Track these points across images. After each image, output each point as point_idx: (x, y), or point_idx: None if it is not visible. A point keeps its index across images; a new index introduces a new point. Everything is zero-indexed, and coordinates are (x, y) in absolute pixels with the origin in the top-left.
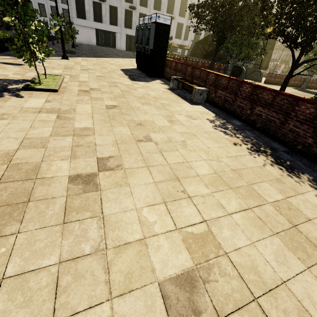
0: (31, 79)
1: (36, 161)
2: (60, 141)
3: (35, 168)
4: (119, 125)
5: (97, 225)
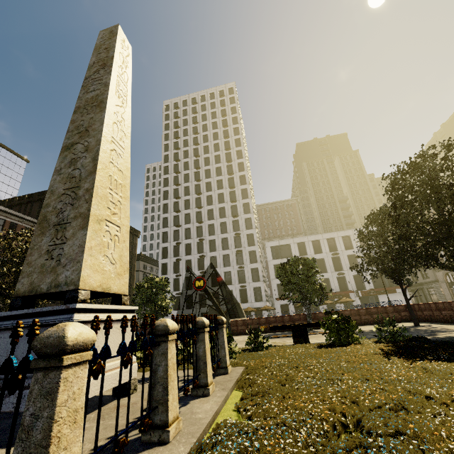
0: None
1: None
2: None
3: None
4: None
5: None
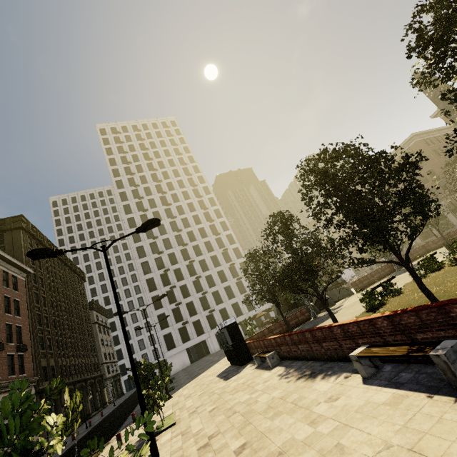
0: (156, 427)
1: (181, 454)
2: (188, 442)
3: (182, 456)
4: (217, 417)
5: (211, 453)
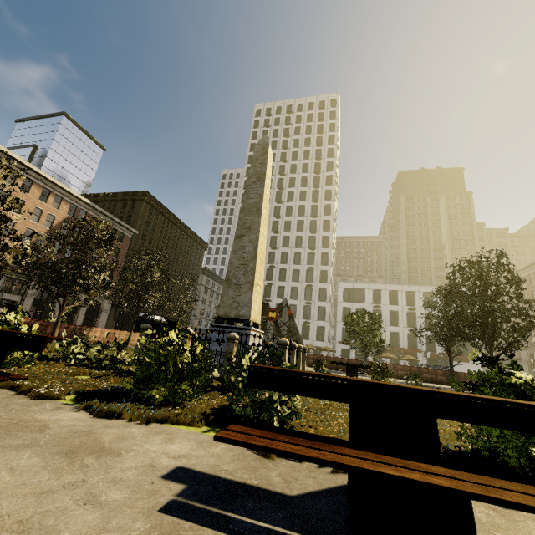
0: None
1: None
2: None
3: None
4: None
5: None
